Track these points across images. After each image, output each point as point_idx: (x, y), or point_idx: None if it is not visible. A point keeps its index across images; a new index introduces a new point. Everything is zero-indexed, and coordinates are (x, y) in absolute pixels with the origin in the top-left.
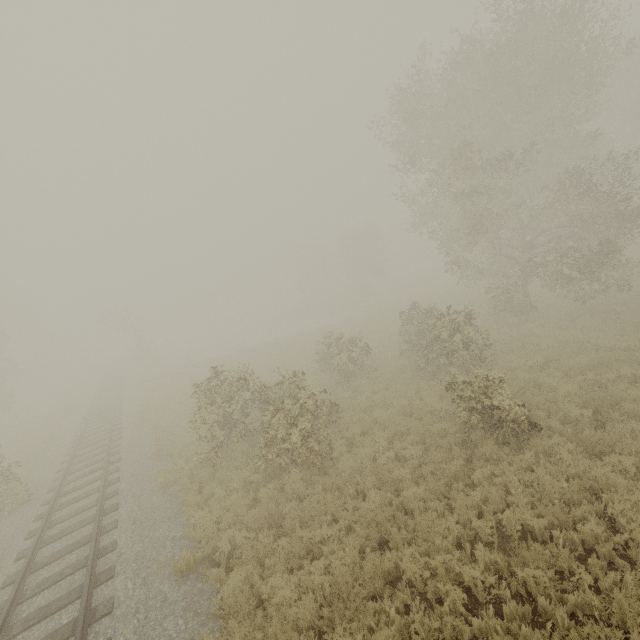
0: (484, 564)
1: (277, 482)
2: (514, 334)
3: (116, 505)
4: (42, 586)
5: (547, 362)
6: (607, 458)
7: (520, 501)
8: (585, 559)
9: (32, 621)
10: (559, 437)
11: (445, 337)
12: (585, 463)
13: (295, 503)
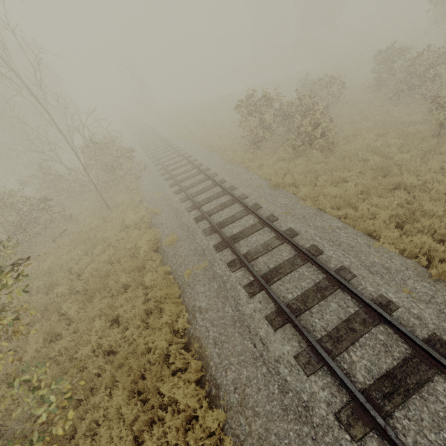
0: None
1: (304, 157)
2: None
3: (208, 168)
4: (199, 193)
5: None
6: None
7: None
8: None
9: (207, 201)
10: None
11: (425, 68)
12: None
13: (322, 164)
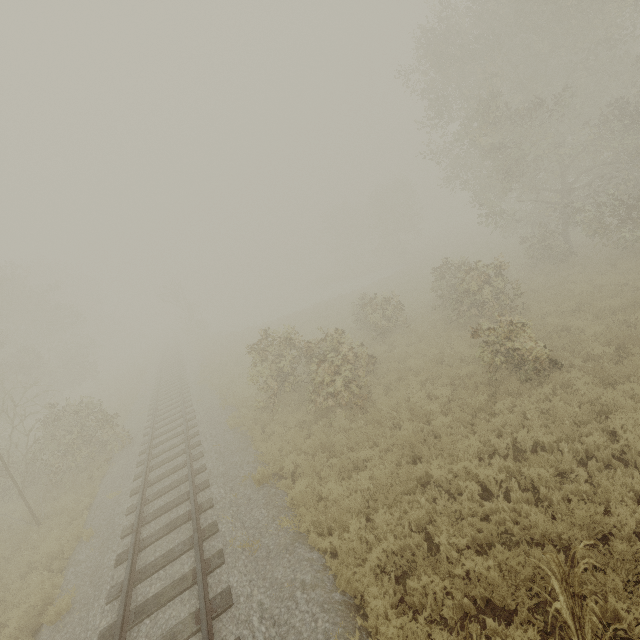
0: (499, 469)
1: (326, 420)
2: (550, 282)
3: (199, 442)
4: (159, 494)
5: (579, 307)
6: (619, 386)
7: (535, 423)
8: (587, 464)
9: (158, 513)
10: (578, 372)
11: (475, 289)
12: (599, 392)
13: (342, 434)
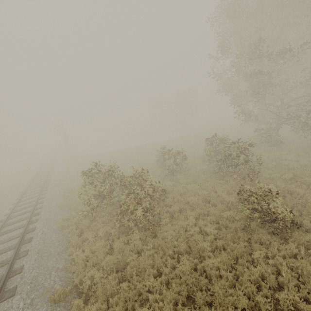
0: None
1: (125, 237)
2: (270, 157)
3: (30, 239)
4: None
5: (294, 177)
6: None
7: (290, 284)
8: None
9: None
10: None
11: (234, 156)
12: None
13: (134, 256)
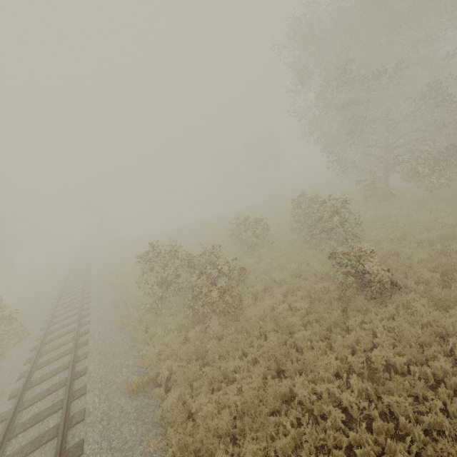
0: (357, 390)
1: (201, 325)
2: (377, 215)
3: (87, 341)
4: (35, 399)
5: (403, 236)
6: (453, 311)
7: (384, 343)
8: (435, 387)
9: (28, 424)
10: (414, 294)
11: (326, 218)
12: (435, 314)
13: (215, 341)
